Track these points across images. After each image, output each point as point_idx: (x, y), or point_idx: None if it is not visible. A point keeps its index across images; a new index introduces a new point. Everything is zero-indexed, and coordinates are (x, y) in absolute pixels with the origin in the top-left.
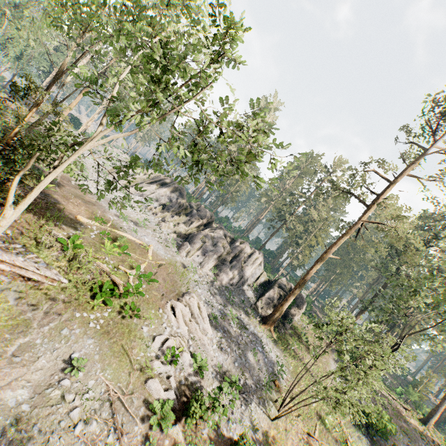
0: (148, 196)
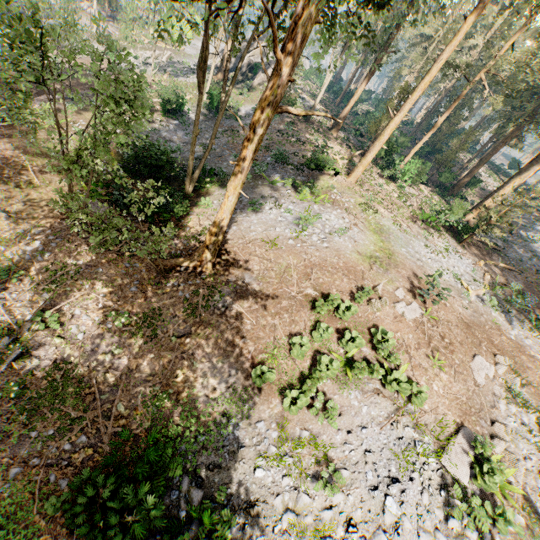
0: None
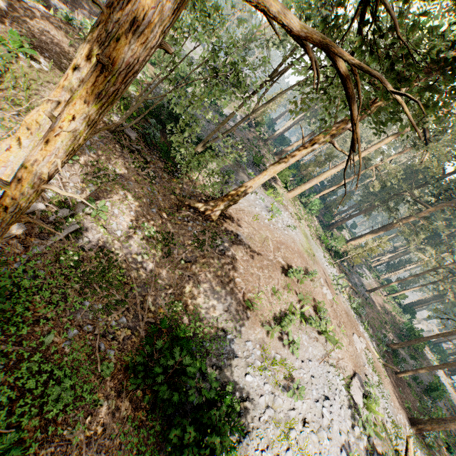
0: None
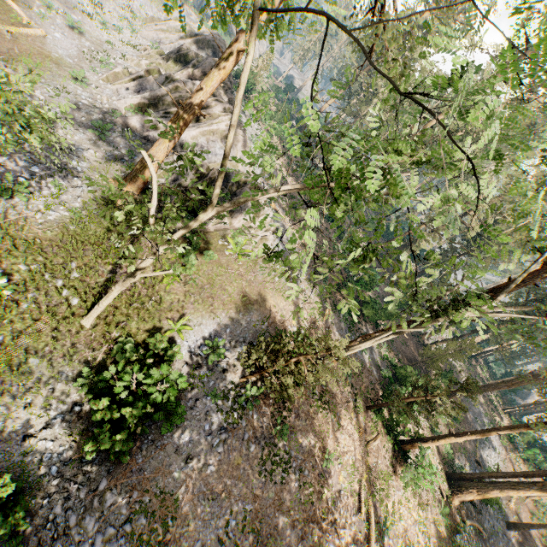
0: (165, 46)
